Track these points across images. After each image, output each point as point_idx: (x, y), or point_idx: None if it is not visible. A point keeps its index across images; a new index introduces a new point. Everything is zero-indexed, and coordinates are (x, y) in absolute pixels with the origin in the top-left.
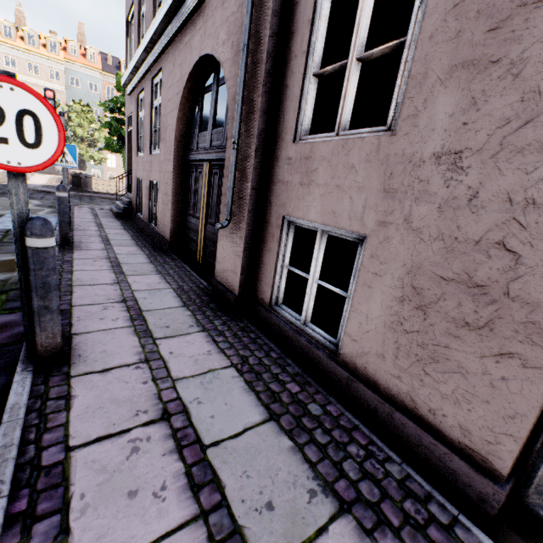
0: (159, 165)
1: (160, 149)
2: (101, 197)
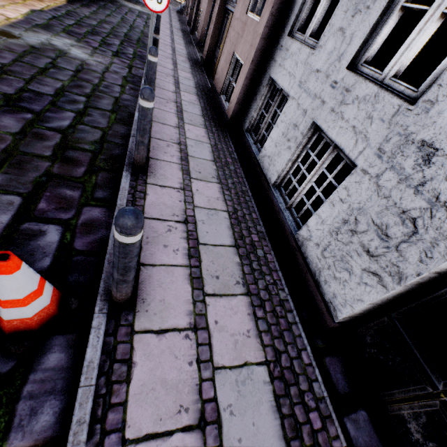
0: None
1: None
2: (175, 3)
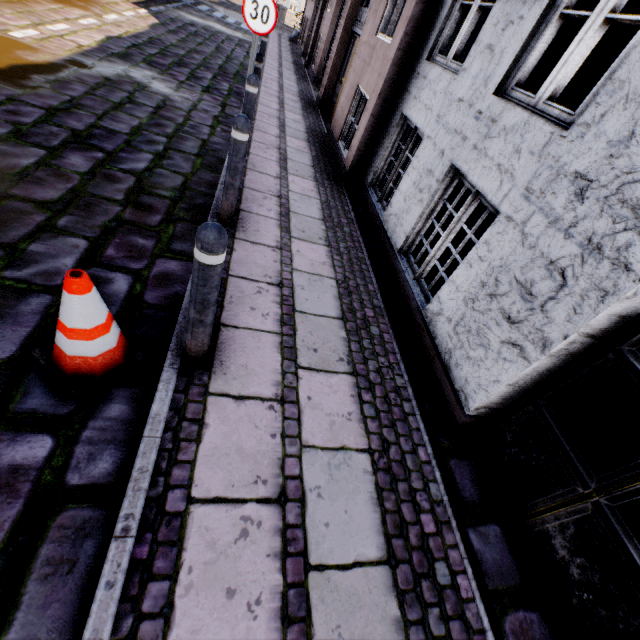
0: (311, 10)
1: (313, 1)
2: (287, 30)
